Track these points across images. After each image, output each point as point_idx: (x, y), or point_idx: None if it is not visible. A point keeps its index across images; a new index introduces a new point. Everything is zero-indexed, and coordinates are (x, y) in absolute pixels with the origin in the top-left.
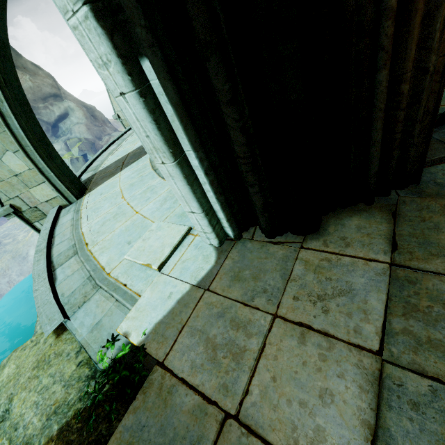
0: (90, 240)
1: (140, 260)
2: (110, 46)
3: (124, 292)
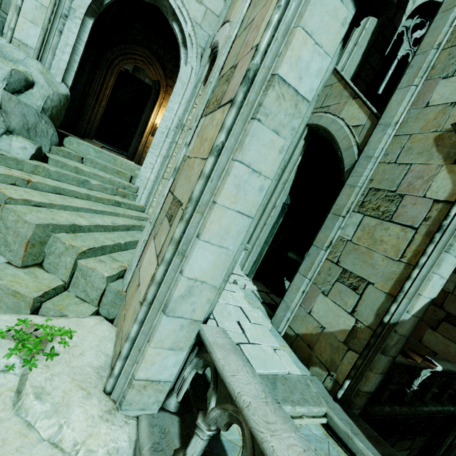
0: None
1: None
2: None
3: None
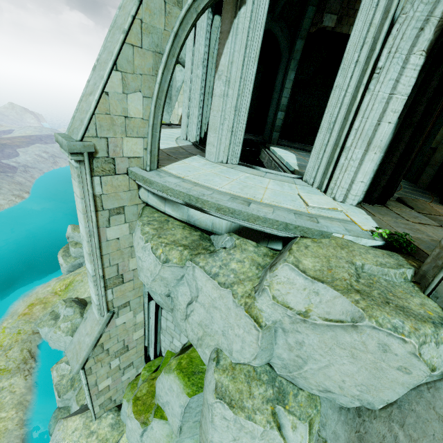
0: (249, 196)
1: (326, 206)
2: (402, 109)
3: (336, 219)
